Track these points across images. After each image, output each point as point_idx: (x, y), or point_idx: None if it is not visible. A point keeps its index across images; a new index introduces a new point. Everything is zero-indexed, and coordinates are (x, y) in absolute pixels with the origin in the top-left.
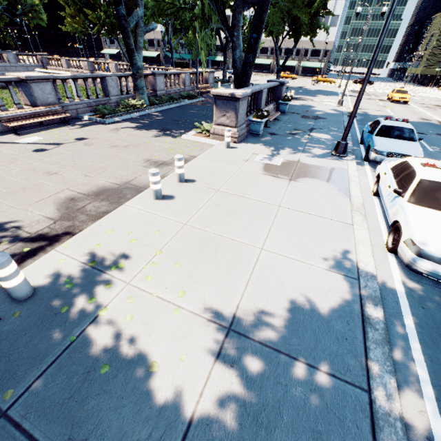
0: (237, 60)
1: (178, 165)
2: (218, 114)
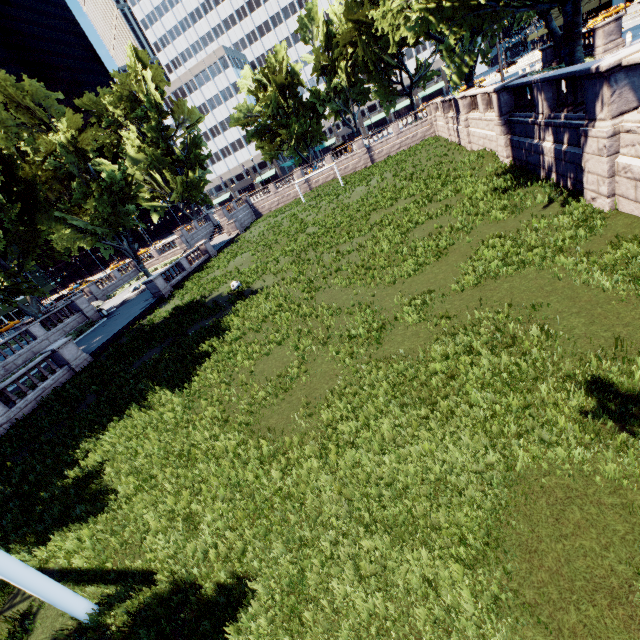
0: (555, 28)
1: None
2: (605, 38)
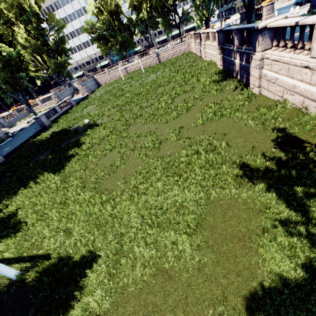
0: (246, 3)
1: (292, 9)
2: (266, 12)
